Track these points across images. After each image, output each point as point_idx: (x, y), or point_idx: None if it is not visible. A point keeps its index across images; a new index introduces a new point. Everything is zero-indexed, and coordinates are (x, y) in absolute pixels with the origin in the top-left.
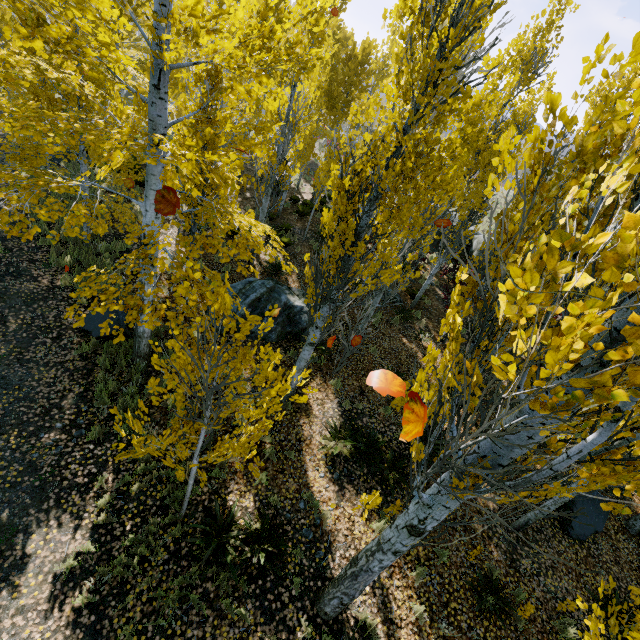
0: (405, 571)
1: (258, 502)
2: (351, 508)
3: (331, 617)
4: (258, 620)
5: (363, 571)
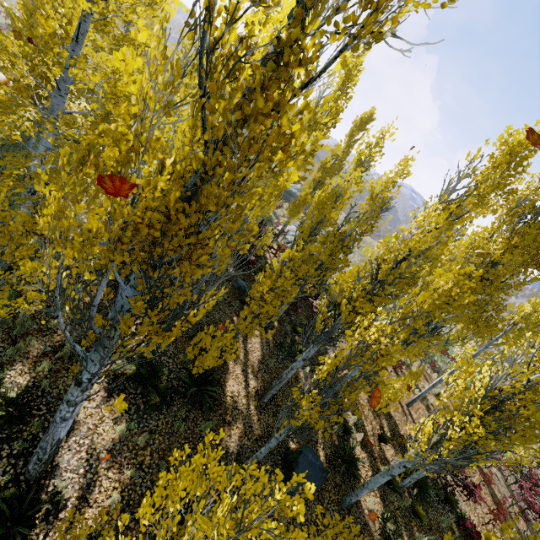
0: (124, 469)
1: (31, 382)
2: (108, 412)
3: (32, 476)
4: None
5: (52, 422)
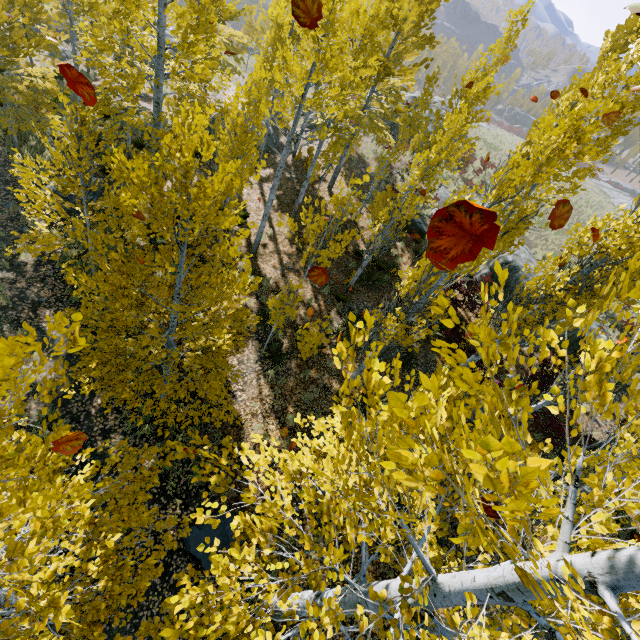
0: None
1: None
2: None
3: None
4: None
5: None
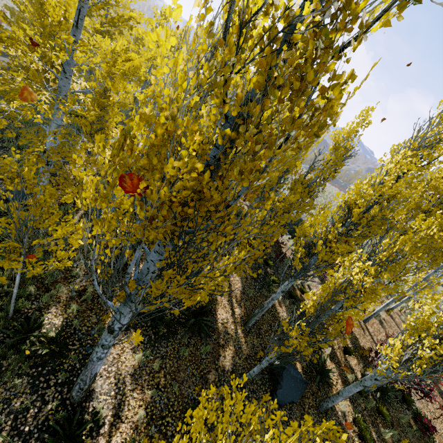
0: (145, 390)
1: (65, 322)
2: (127, 343)
3: (76, 400)
4: (26, 390)
5: (89, 361)
